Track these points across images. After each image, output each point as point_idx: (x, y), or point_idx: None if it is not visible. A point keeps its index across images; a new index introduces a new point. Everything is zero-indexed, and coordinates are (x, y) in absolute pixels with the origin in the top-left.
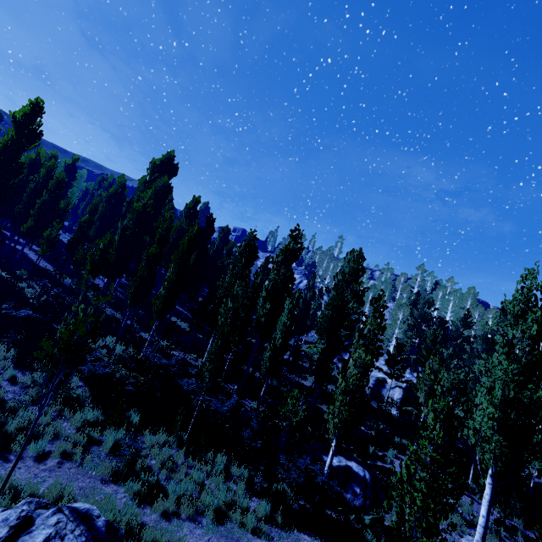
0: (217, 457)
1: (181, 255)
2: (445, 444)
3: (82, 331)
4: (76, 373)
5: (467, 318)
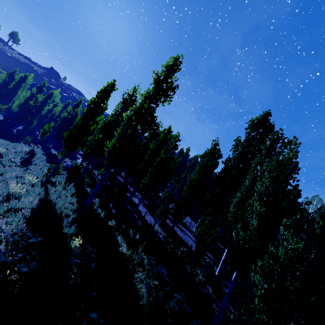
0: None
1: None
2: None
3: None
4: None
5: None
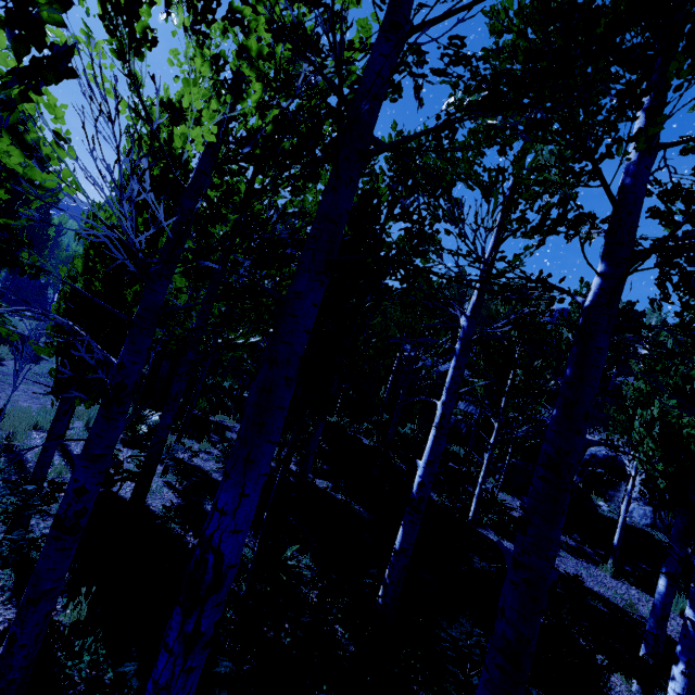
0: None
1: None
2: None
3: None
4: None
5: None
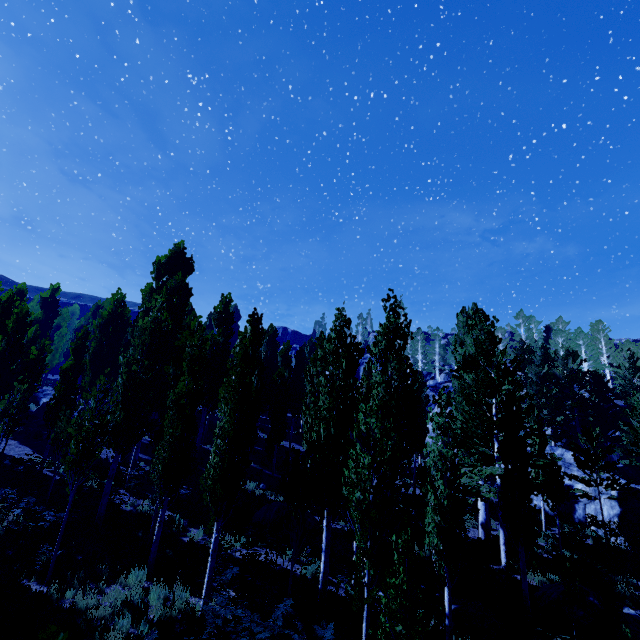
0: None
1: (235, 382)
2: None
3: None
4: None
5: (633, 362)
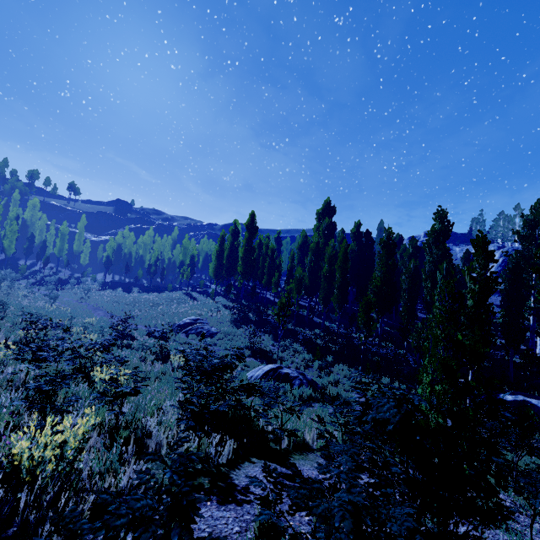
0: (382, 379)
1: (340, 264)
2: (452, 302)
3: (284, 301)
4: (299, 343)
5: None
